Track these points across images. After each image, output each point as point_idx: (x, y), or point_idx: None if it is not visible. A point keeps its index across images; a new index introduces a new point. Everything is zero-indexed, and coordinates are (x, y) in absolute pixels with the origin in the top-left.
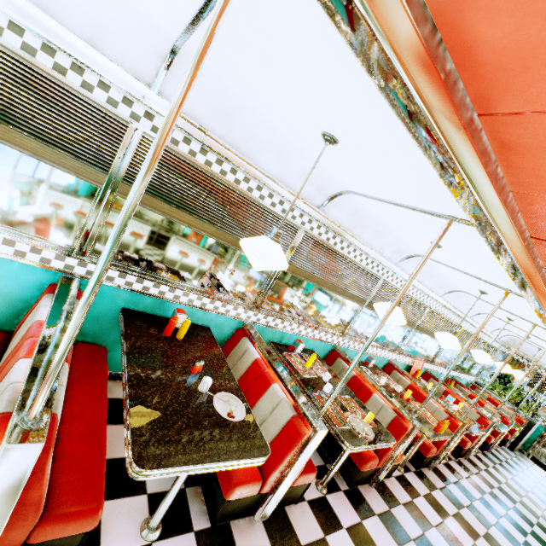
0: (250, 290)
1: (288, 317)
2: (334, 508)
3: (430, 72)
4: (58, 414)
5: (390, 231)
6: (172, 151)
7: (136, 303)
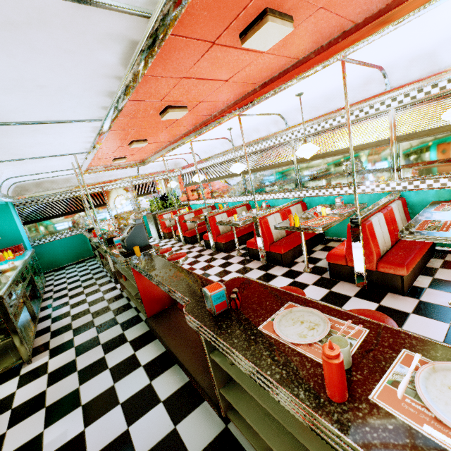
0: (241, 189)
1: (260, 193)
2: (233, 258)
3: (157, 154)
4: (184, 216)
5: (252, 127)
6: (208, 167)
7: (223, 206)
